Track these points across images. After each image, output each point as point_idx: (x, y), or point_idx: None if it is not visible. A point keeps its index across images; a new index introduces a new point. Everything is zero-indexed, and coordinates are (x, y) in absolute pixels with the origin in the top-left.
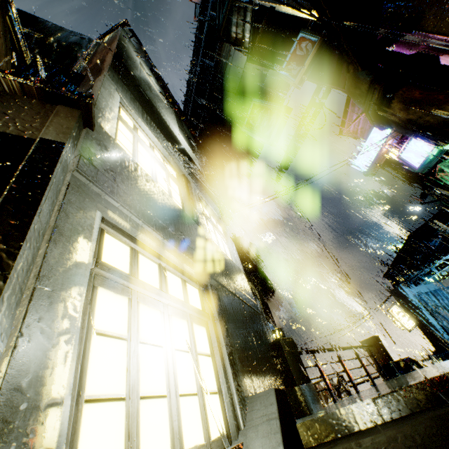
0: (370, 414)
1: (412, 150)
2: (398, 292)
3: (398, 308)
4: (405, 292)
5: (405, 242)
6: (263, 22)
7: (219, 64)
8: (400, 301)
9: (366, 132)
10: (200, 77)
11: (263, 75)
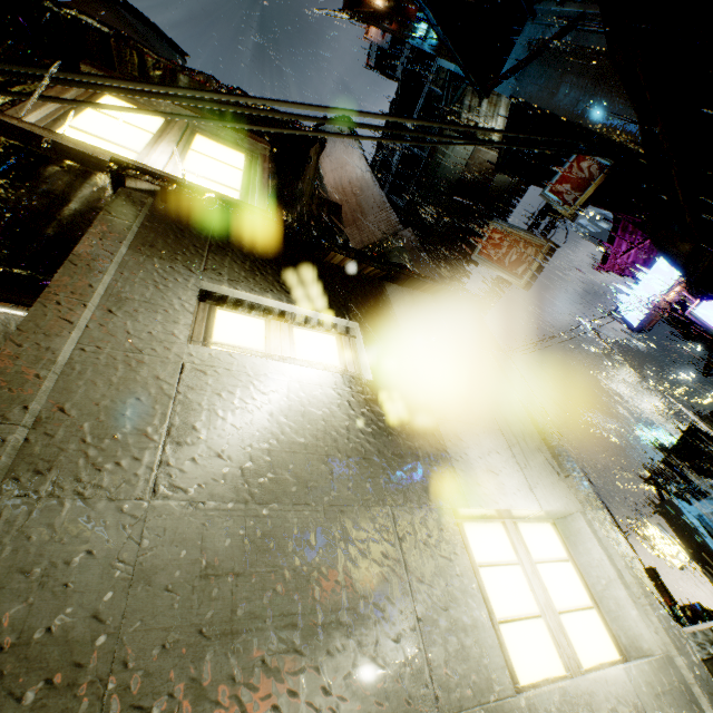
0: (709, 644)
1: (712, 306)
2: (668, 508)
3: (663, 532)
4: (680, 510)
5: (684, 433)
6: (529, 128)
7: (434, 156)
8: (671, 522)
9: (638, 268)
10: (400, 169)
11: (491, 173)
